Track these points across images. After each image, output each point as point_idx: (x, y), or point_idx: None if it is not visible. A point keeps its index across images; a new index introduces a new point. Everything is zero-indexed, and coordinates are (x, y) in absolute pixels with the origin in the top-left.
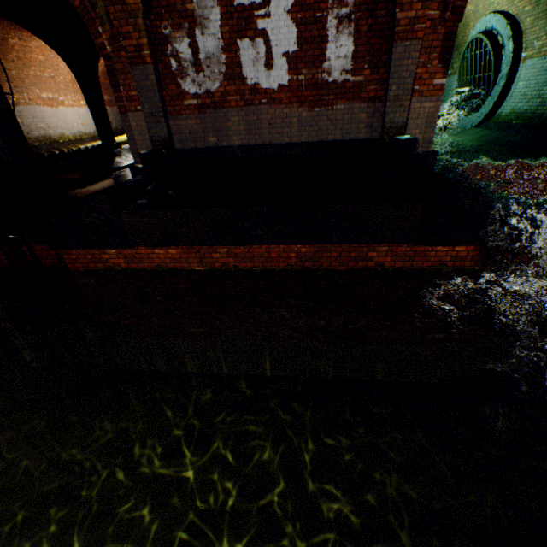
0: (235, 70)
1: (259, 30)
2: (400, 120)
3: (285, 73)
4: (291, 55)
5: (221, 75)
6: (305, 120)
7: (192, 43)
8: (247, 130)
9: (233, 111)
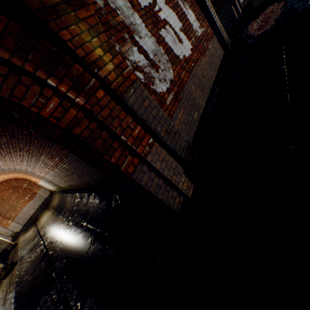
0: (171, 54)
1: (162, 20)
2: (225, 37)
3: (187, 41)
4: (182, 29)
5: (168, 63)
6: (208, 62)
7: (139, 48)
8: (200, 90)
9: (188, 83)
